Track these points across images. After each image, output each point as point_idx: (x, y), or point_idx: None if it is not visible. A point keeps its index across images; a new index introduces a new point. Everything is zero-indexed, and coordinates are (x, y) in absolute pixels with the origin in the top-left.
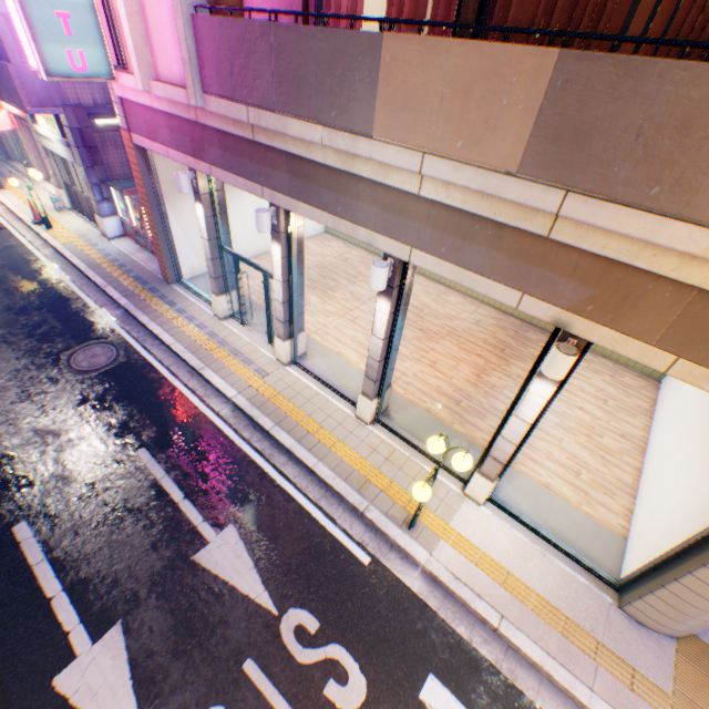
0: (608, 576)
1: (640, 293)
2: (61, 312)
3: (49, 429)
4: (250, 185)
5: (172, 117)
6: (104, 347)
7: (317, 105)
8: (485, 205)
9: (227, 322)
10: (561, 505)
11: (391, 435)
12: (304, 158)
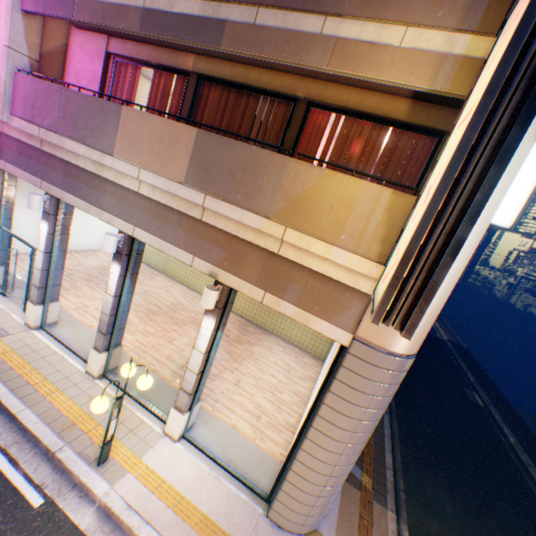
0: (264, 490)
1: (246, 253)
2: None
3: None
4: (34, 178)
5: None
6: None
7: (85, 134)
8: (173, 200)
9: None
10: (243, 439)
11: (115, 387)
12: (75, 165)
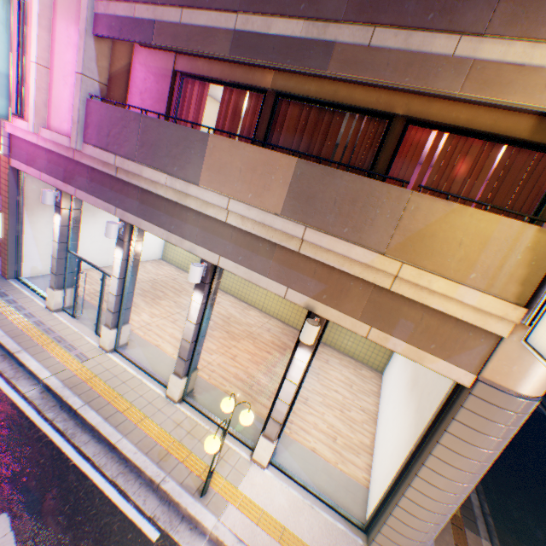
0: (359, 520)
1: (348, 287)
2: None
3: None
4: (107, 205)
5: (53, 153)
6: None
7: (166, 162)
8: (265, 231)
9: (58, 314)
10: (325, 464)
11: (196, 412)
12: (152, 193)
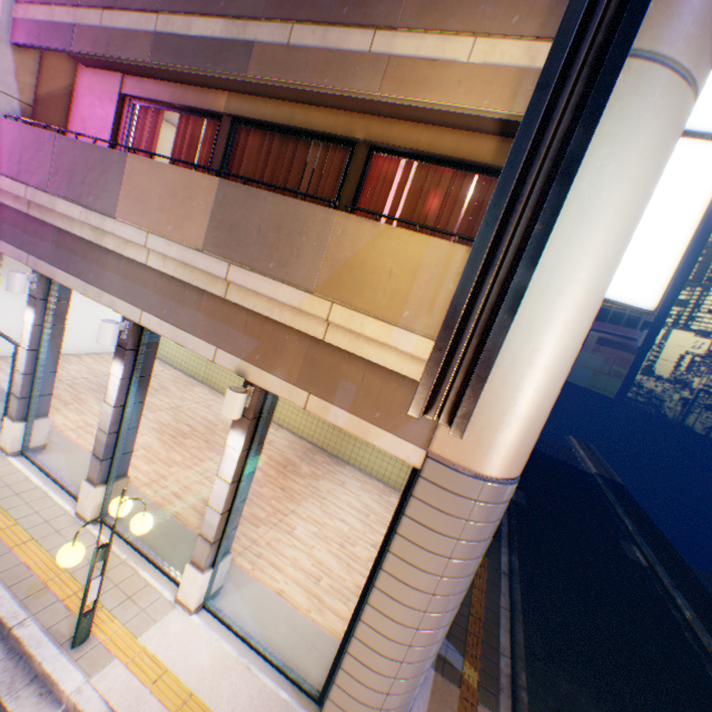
0: (315, 686)
1: (284, 342)
2: None
3: None
4: (20, 252)
5: None
6: None
7: (81, 192)
8: (189, 273)
9: None
10: (291, 611)
11: (115, 536)
12: (70, 233)
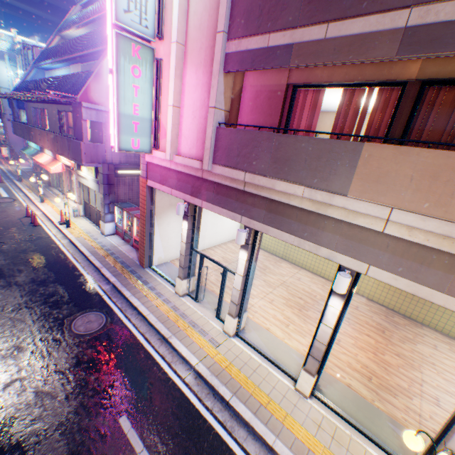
0: None
1: None
2: (68, 285)
3: (47, 390)
4: (232, 214)
5: (181, 173)
6: (97, 314)
7: (302, 175)
8: (446, 243)
9: (184, 298)
10: None
11: (328, 410)
12: (280, 202)
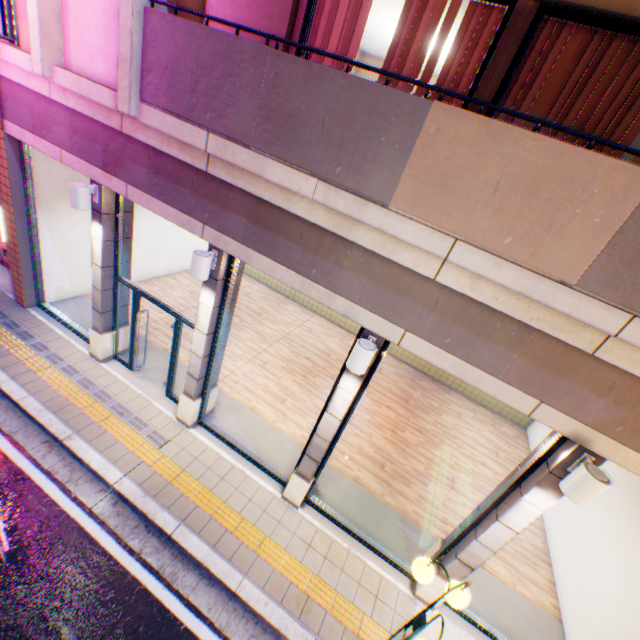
0: None
1: None
2: None
3: None
4: (186, 219)
5: (78, 116)
6: None
7: (316, 155)
8: (521, 307)
9: (109, 365)
10: (500, 589)
11: (325, 520)
12: (275, 206)
